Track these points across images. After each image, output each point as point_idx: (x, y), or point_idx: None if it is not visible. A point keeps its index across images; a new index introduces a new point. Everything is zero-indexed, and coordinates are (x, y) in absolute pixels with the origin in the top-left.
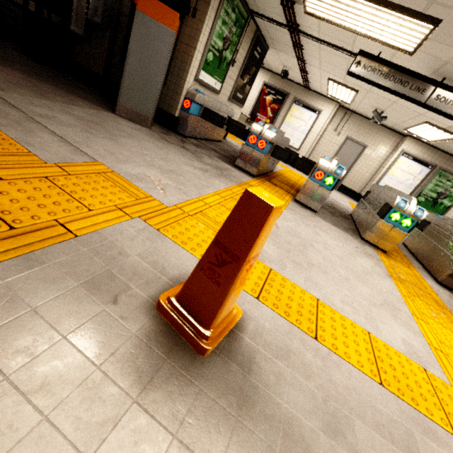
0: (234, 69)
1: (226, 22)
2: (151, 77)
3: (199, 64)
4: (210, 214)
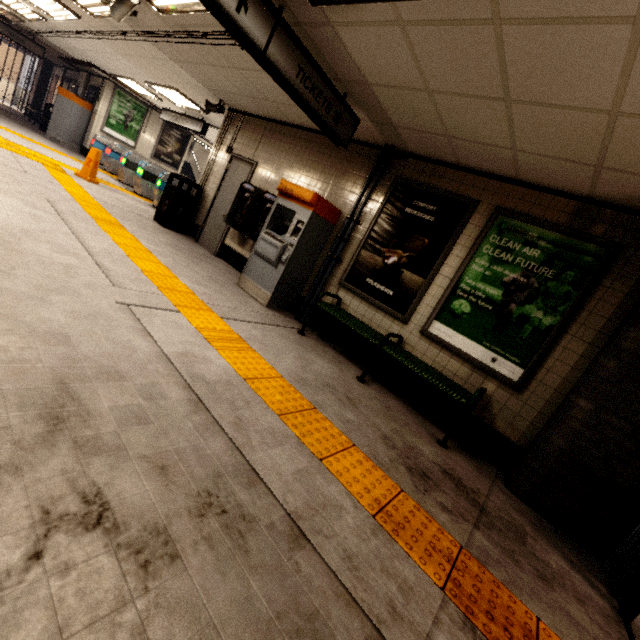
0: (149, 138)
1: (123, 107)
2: (62, 121)
3: (103, 124)
4: (4, 128)
